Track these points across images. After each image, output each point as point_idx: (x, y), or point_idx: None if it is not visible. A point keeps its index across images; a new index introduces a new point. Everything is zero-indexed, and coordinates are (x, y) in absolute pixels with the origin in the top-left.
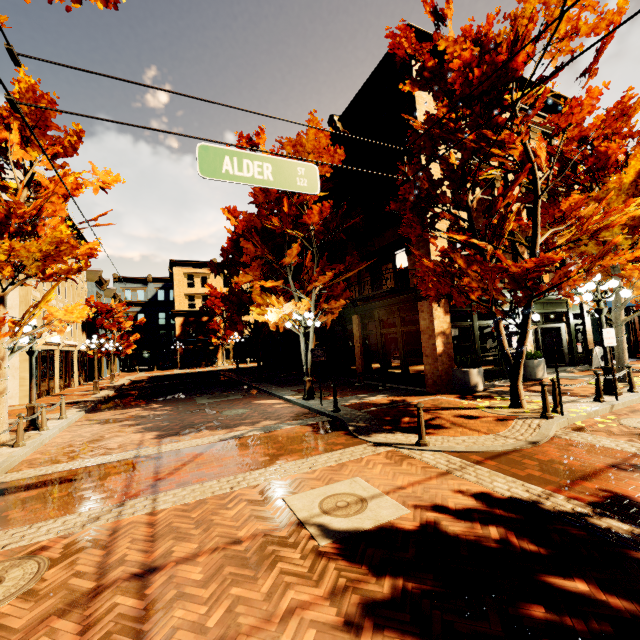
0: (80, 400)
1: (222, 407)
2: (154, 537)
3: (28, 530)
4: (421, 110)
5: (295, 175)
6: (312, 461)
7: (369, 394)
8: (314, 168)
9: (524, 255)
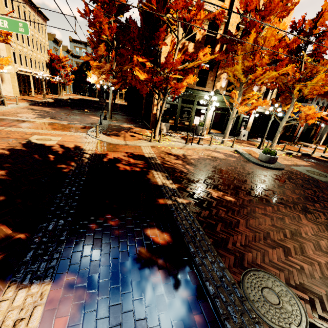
0: (35, 100)
1: (75, 115)
2: None
3: None
4: None
5: (18, 26)
6: (60, 132)
7: (129, 124)
8: (27, 24)
9: (222, 75)
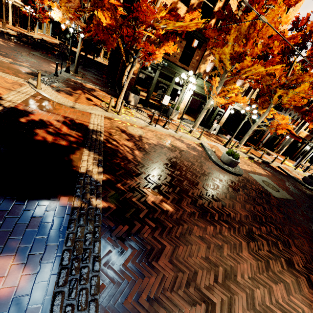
0: None
1: (32, 57)
2: None
3: None
4: None
5: None
6: None
7: (95, 85)
8: None
9: (209, 57)
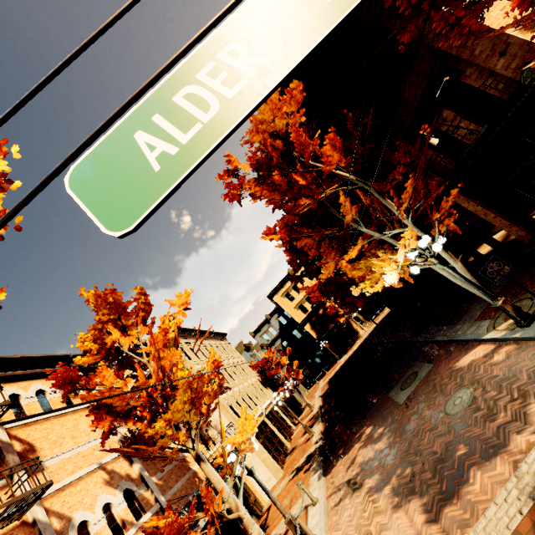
0: (309, 454)
1: (432, 399)
2: None
3: None
4: None
5: None
6: None
7: None
8: None
9: None
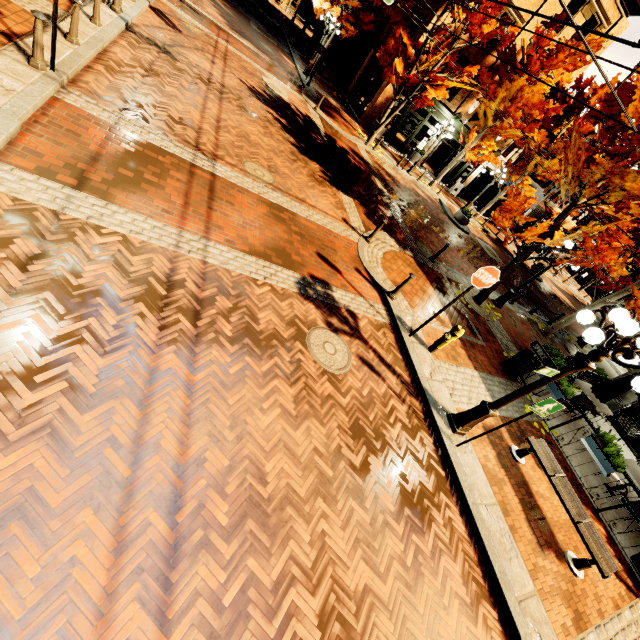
0: None
1: (262, 40)
2: (227, 51)
3: (194, 21)
4: None
5: None
6: (278, 81)
7: (334, 100)
8: None
9: (477, 96)
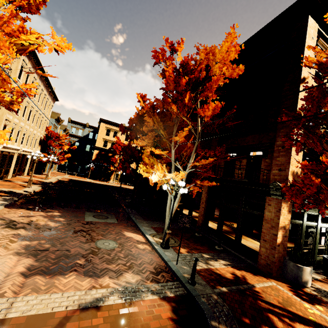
0: (13, 191)
1: (99, 232)
2: None
3: None
4: (307, 53)
5: None
6: None
7: (211, 255)
8: None
9: None
